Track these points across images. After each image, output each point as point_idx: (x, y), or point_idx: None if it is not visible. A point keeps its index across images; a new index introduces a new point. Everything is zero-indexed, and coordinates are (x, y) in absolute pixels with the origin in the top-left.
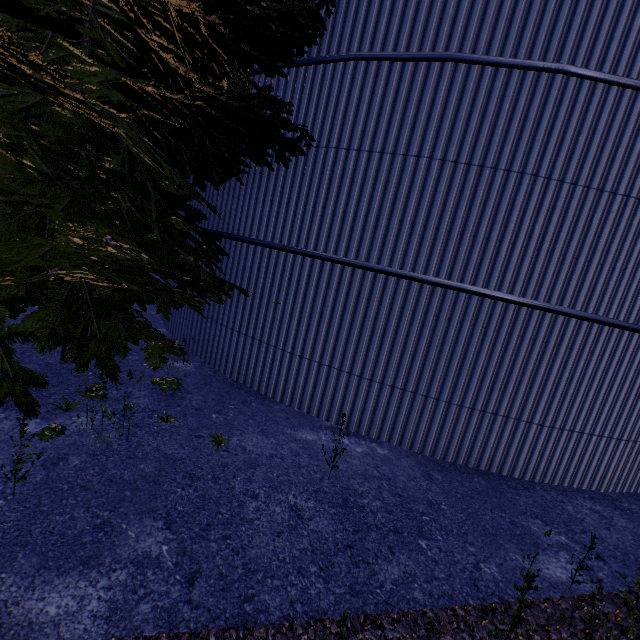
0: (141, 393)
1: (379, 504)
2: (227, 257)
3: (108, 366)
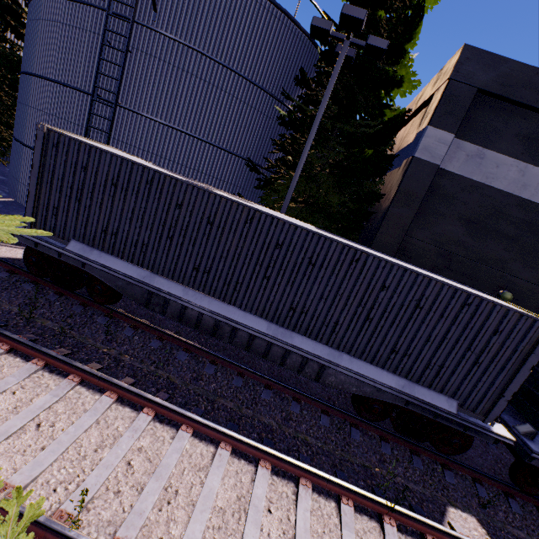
0: None
1: None
2: None
3: None
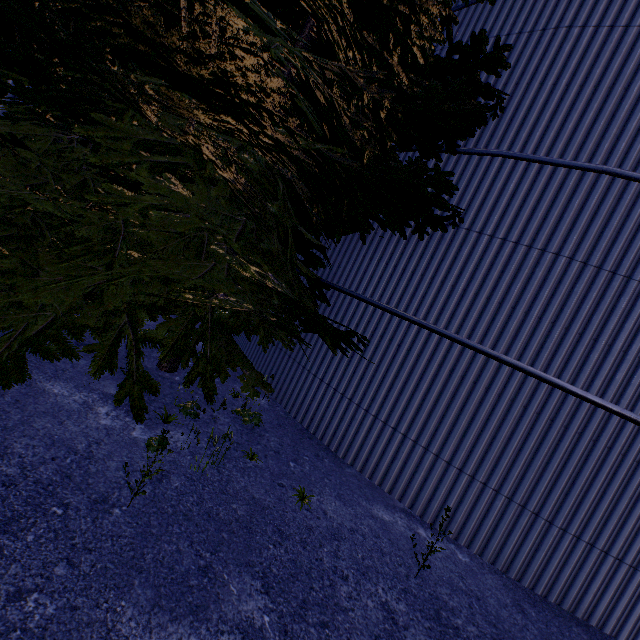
0: (225, 420)
1: (475, 631)
2: (327, 305)
3: (208, 387)
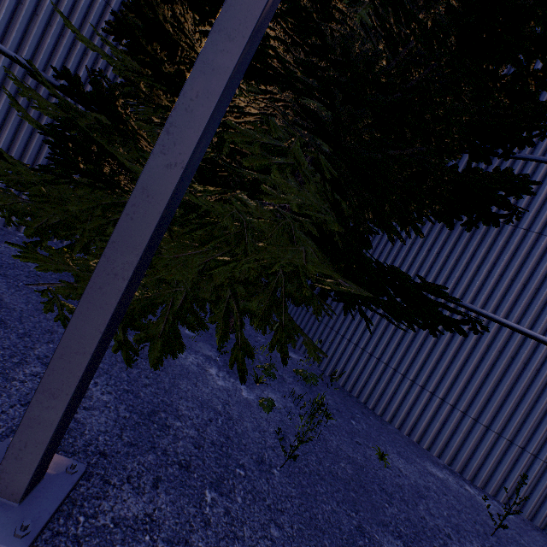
0: (289, 379)
1: None
2: None
3: (283, 351)
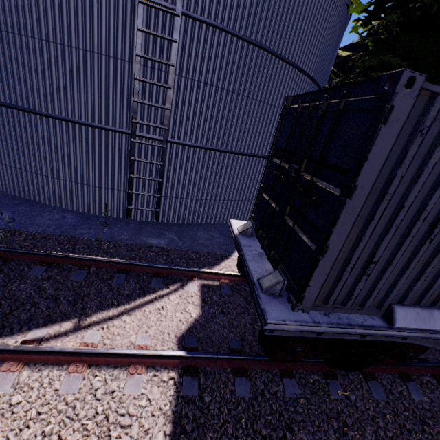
0: None
1: None
2: None
3: None
